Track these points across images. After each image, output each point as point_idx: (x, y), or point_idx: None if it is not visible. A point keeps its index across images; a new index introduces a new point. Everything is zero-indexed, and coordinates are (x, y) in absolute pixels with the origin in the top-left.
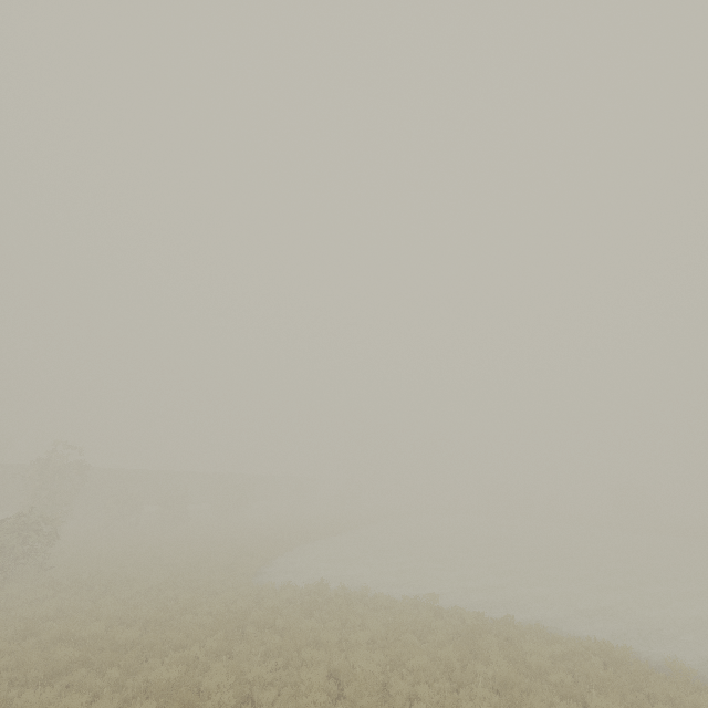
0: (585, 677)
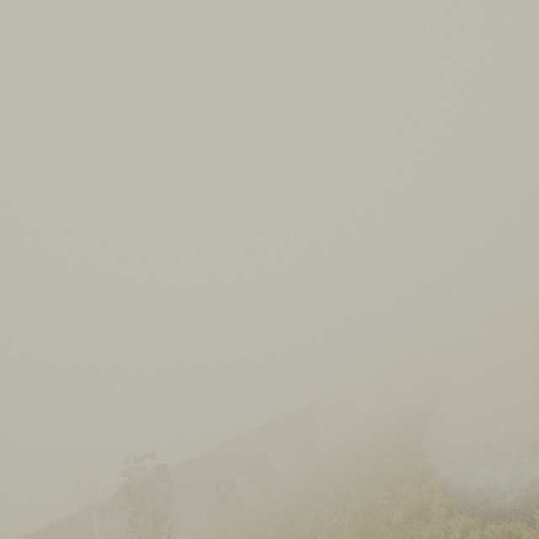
0: None
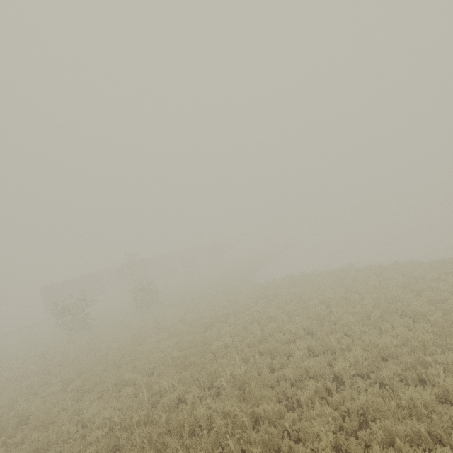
0: (444, 273)
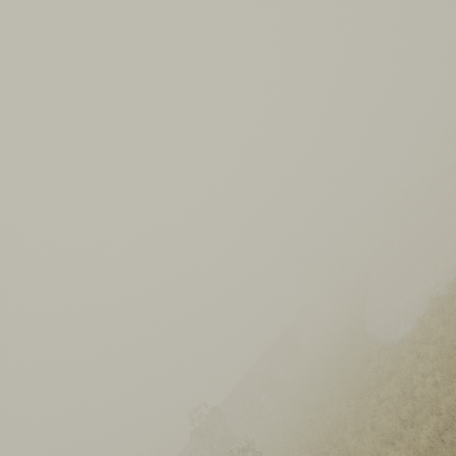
0: None
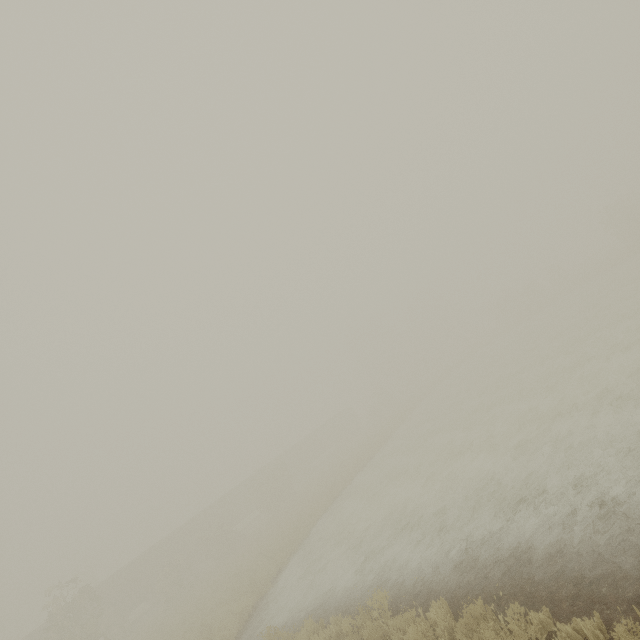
0: None
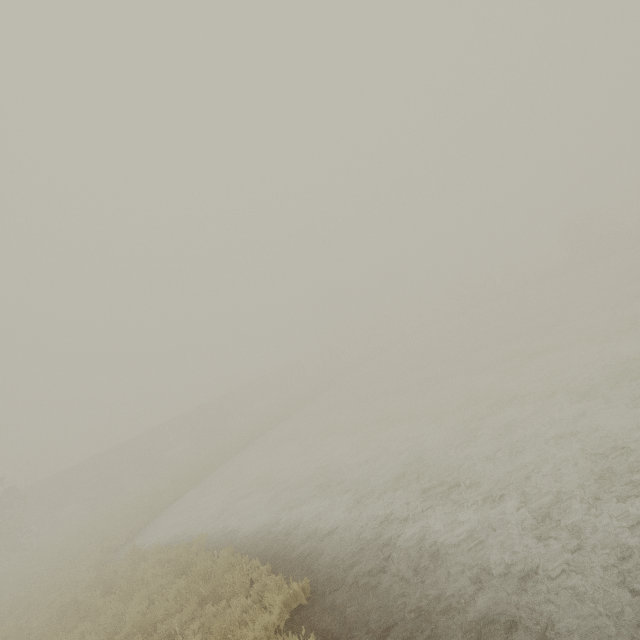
0: None
